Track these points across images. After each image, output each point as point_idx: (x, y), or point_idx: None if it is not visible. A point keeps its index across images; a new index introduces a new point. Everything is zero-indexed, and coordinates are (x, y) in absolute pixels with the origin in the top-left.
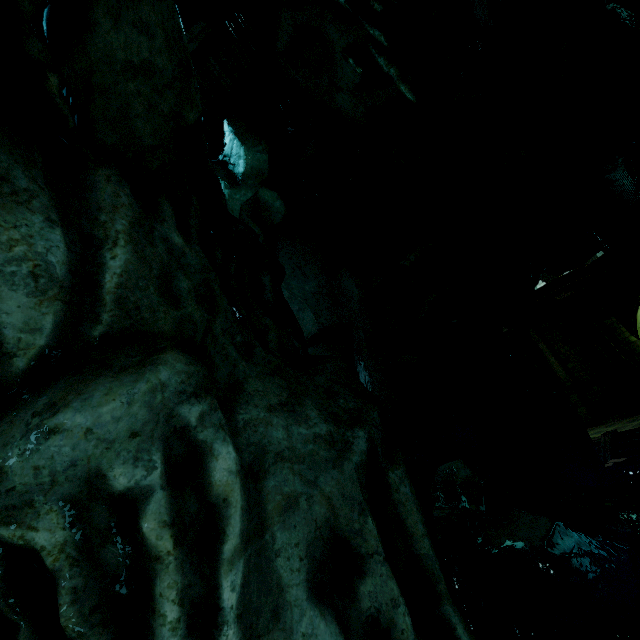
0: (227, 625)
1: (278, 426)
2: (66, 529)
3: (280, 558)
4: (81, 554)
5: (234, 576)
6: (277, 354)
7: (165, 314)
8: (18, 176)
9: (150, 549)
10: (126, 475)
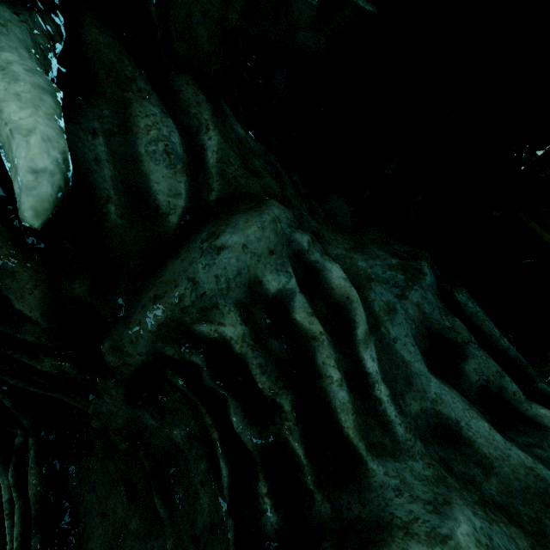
0: (377, 383)
1: (359, 259)
2: (242, 325)
3: (397, 344)
4: (256, 343)
5: (370, 352)
6: (329, 224)
7: (253, 181)
8: (138, 78)
9: (306, 332)
10: (275, 280)
